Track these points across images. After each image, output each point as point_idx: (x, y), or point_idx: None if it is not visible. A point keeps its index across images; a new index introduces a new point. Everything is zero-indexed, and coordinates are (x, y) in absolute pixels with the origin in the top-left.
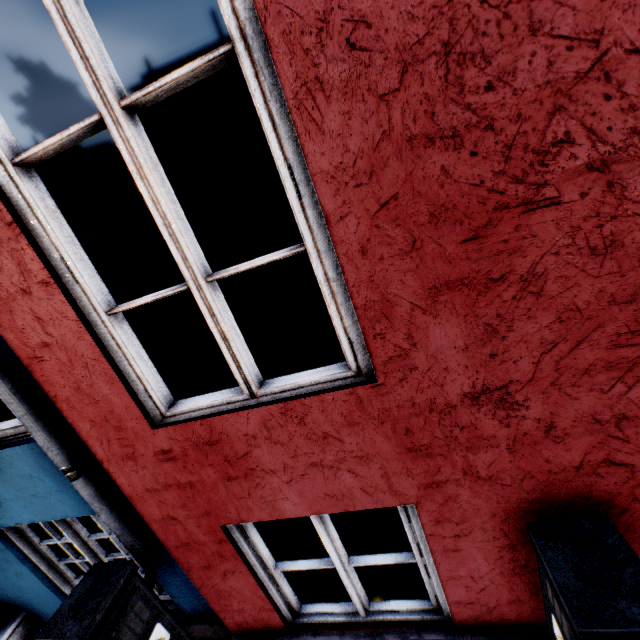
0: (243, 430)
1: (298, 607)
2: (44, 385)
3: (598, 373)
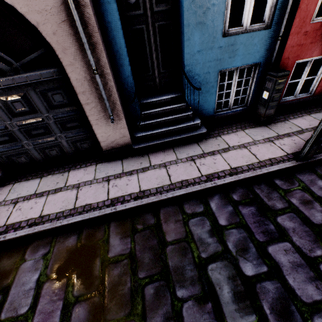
0: None
1: (282, 98)
2: (300, 3)
3: None
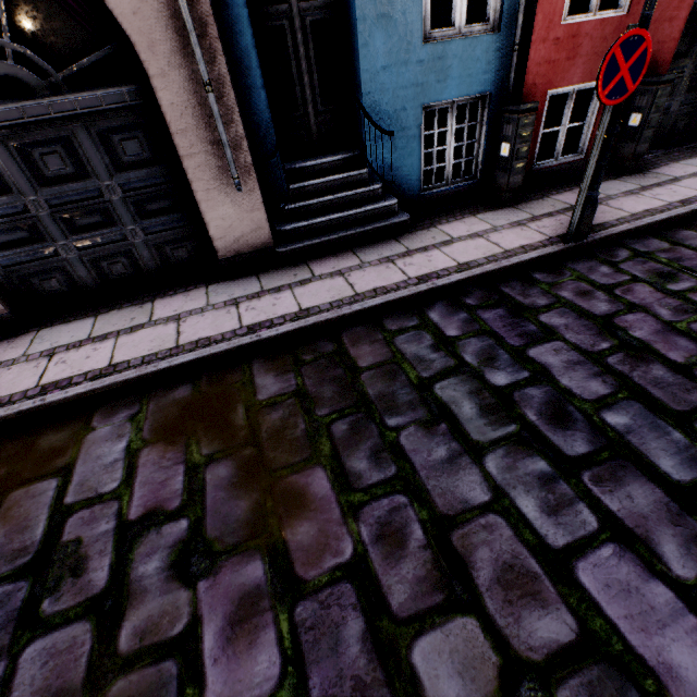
0: (586, 31)
1: (535, 162)
2: None
3: (666, 22)
